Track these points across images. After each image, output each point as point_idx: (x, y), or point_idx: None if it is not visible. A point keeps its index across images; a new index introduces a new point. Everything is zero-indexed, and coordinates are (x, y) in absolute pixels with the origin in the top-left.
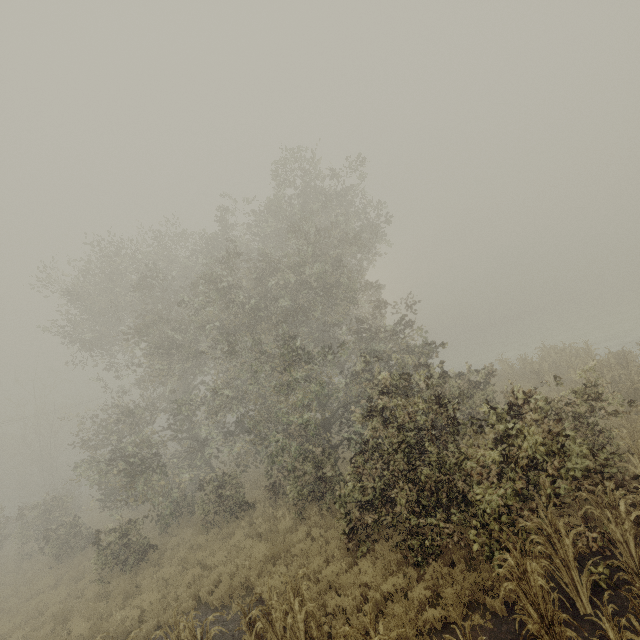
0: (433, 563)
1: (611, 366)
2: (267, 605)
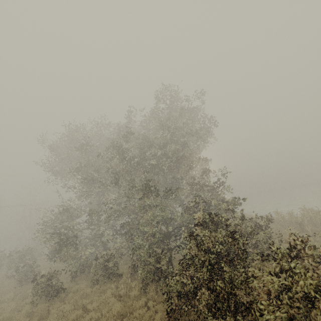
0: None
1: None
2: None
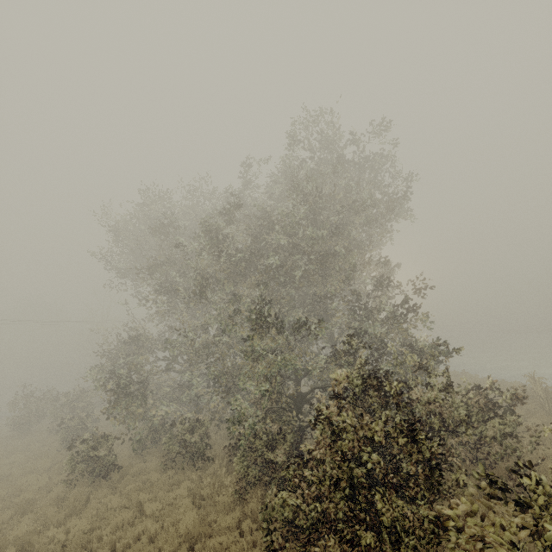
0: None
1: None
2: None
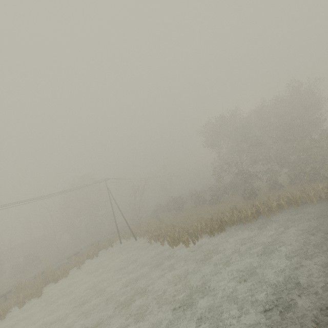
0: None
1: None
2: None
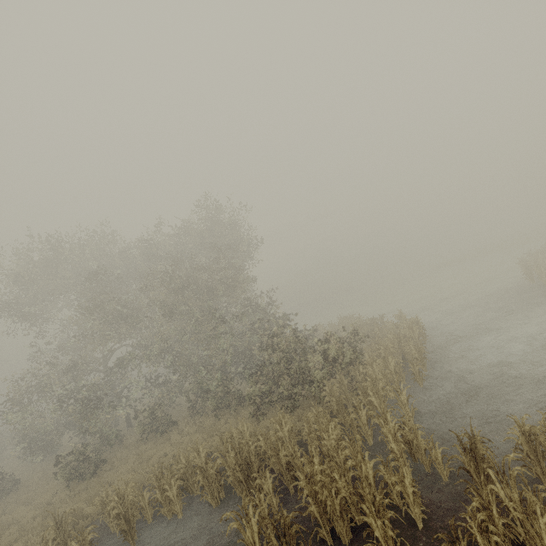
0: (297, 409)
1: (367, 325)
2: (231, 432)
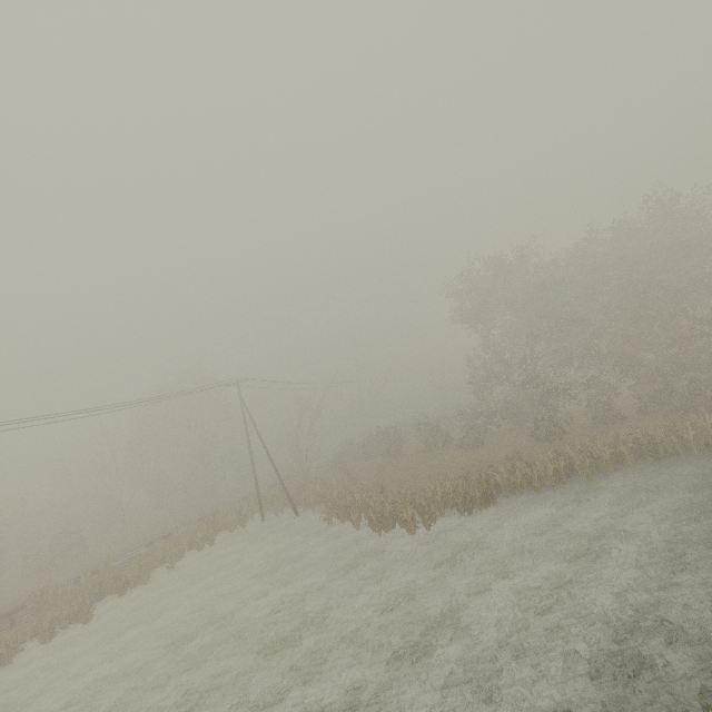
0: None
1: None
2: None
